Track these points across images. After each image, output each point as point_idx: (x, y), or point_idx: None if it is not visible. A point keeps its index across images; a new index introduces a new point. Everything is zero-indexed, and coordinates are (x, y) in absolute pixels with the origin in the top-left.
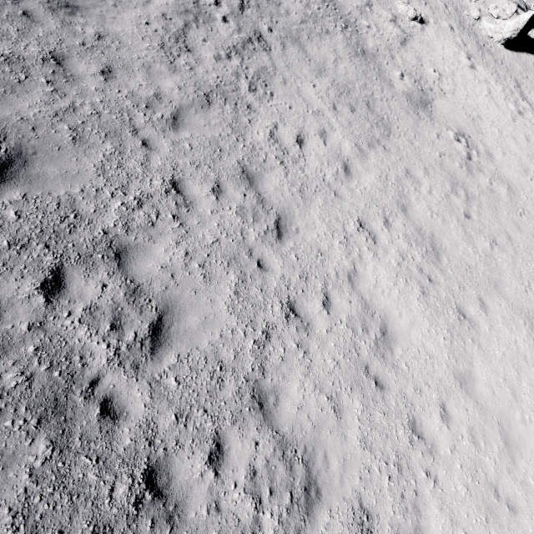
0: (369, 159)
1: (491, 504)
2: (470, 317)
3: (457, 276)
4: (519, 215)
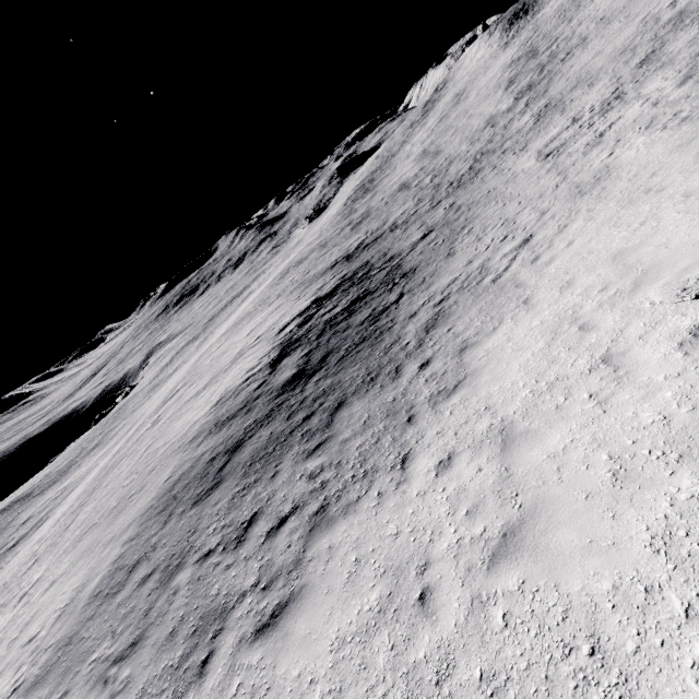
0: (694, 77)
1: (635, 199)
2: None
3: None
4: None
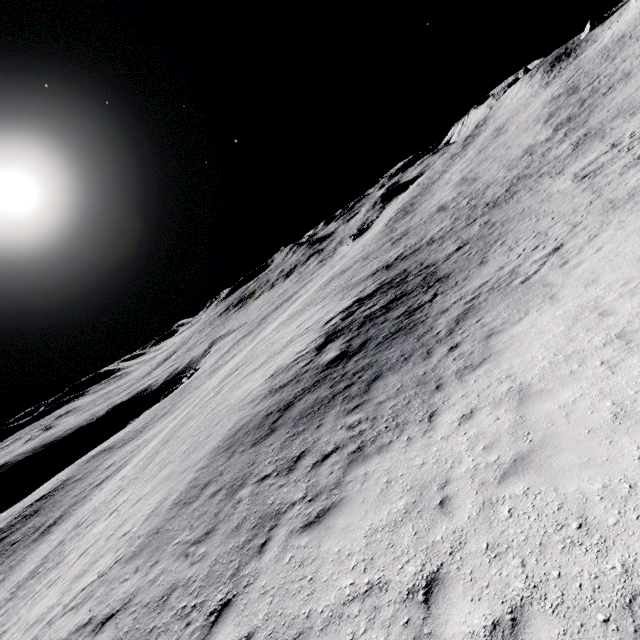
0: None
1: None
2: None
3: None
4: None
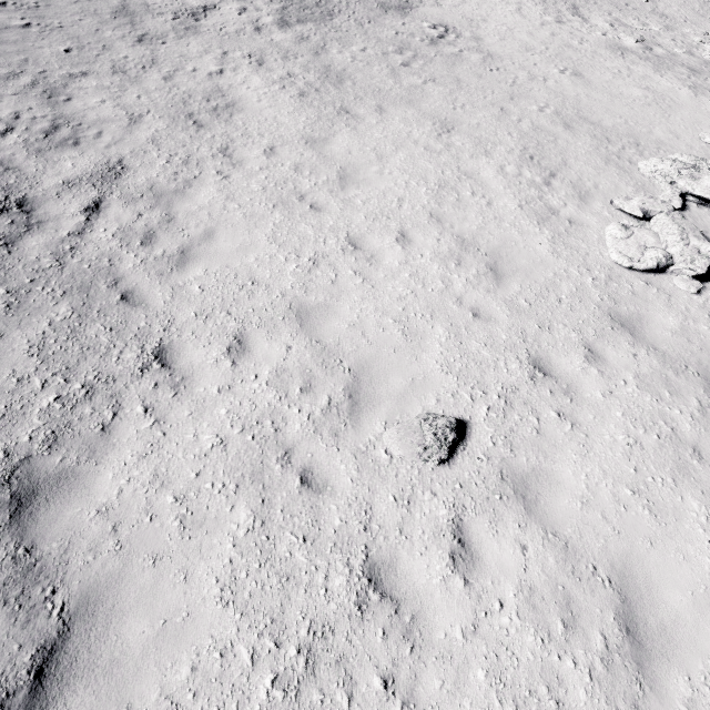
0: (292, 28)
1: (288, 201)
2: (355, 114)
3: (358, 93)
4: (488, 70)
